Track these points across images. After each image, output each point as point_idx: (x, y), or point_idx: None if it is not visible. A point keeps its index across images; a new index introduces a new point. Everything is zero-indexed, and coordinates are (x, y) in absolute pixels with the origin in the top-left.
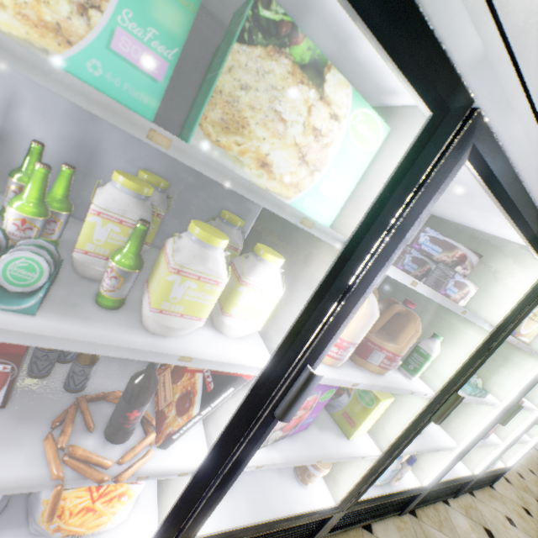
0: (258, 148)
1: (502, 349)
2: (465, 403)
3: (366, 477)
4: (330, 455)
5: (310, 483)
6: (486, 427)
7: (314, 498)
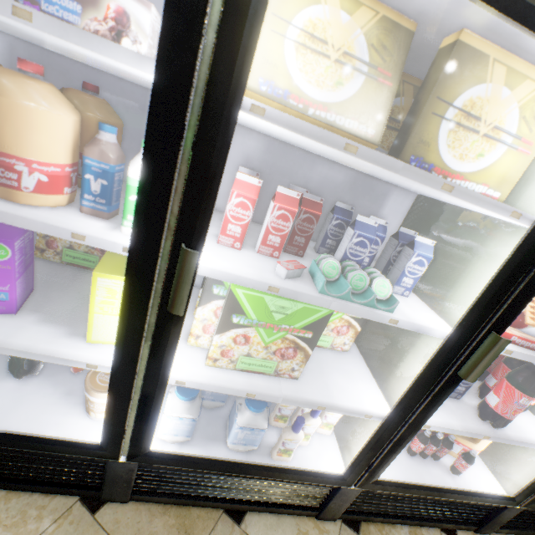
0: None
1: (470, 235)
2: (410, 343)
3: (114, 404)
4: (8, 344)
5: (92, 412)
6: (423, 378)
7: (94, 432)
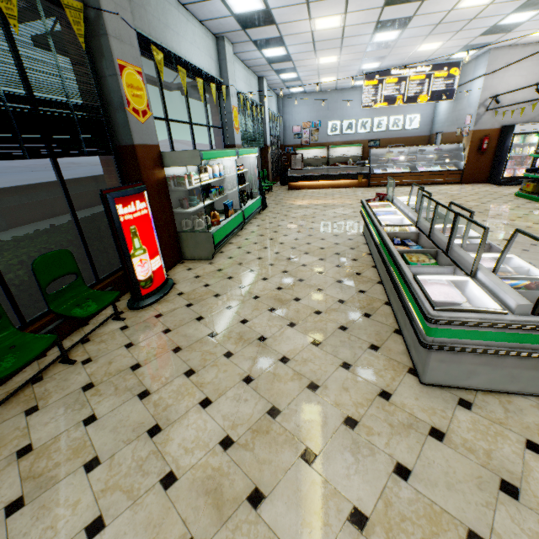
0: (528, 141)
1: None
2: None
3: None
4: None
5: None
6: None
7: None
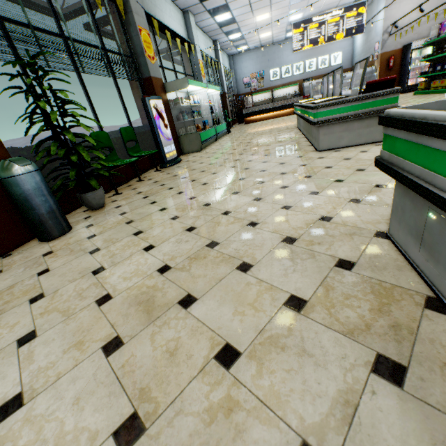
0: (424, 54)
1: None
2: None
3: None
4: None
5: None
6: None
7: None
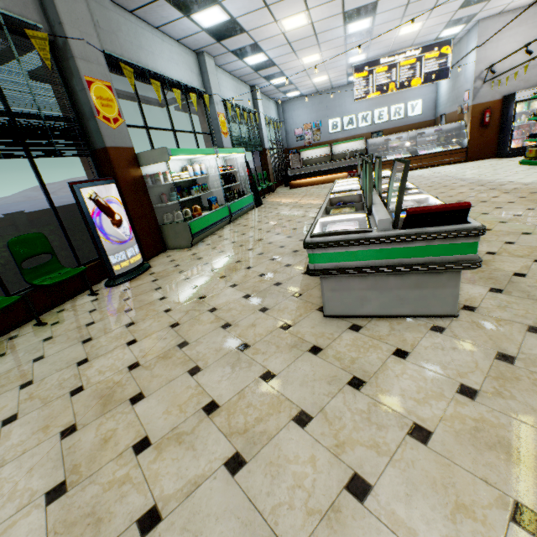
0: (534, 107)
1: None
2: None
3: None
4: None
5: None
6: None
7: None
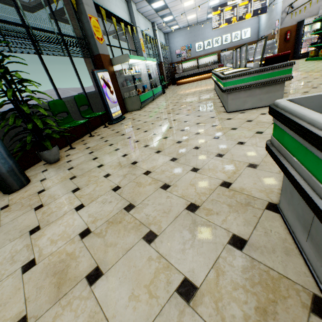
0: (314, 28)
1: None
2: None
3: None
4: None
5: None
6: None
7: None
